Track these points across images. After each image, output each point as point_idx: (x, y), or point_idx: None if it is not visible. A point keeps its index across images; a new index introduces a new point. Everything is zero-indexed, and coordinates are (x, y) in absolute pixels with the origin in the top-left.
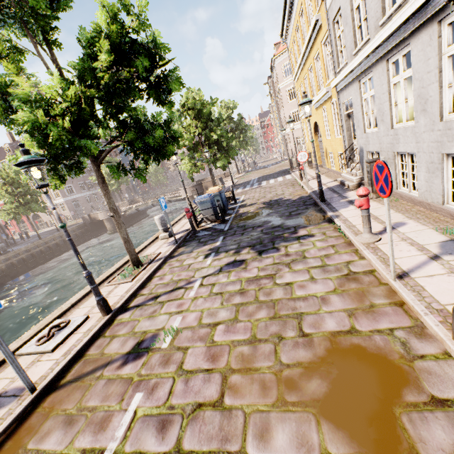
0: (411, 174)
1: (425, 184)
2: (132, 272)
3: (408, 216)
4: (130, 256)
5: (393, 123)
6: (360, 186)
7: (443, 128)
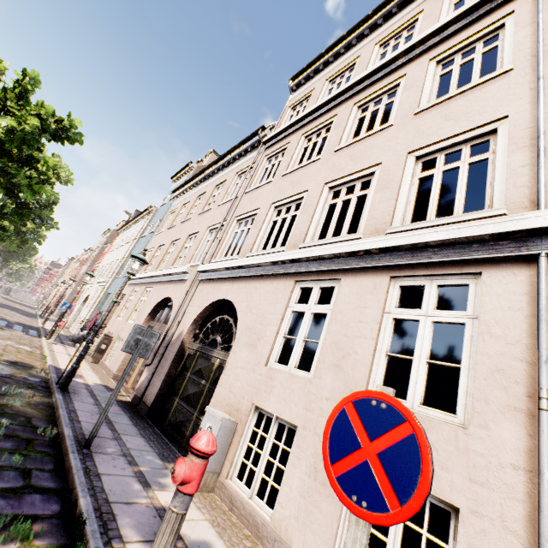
0: None
1: None
2: None
3: None
4: None
5: None
6: None
7: None
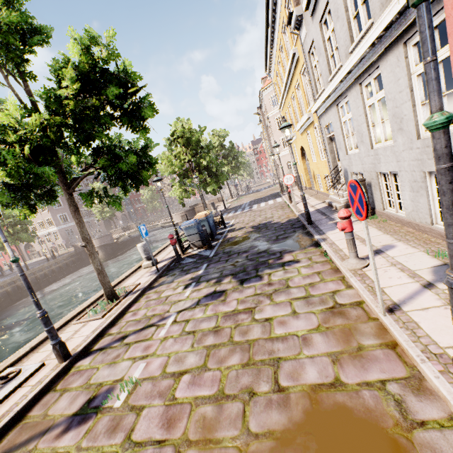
0: (396, 194)
1: (411, 204)
2: (105, 307)
3: (397, 237)
4: (104, 289)
5: (372, 144)
6: (348, 207)
7: (422, 146)
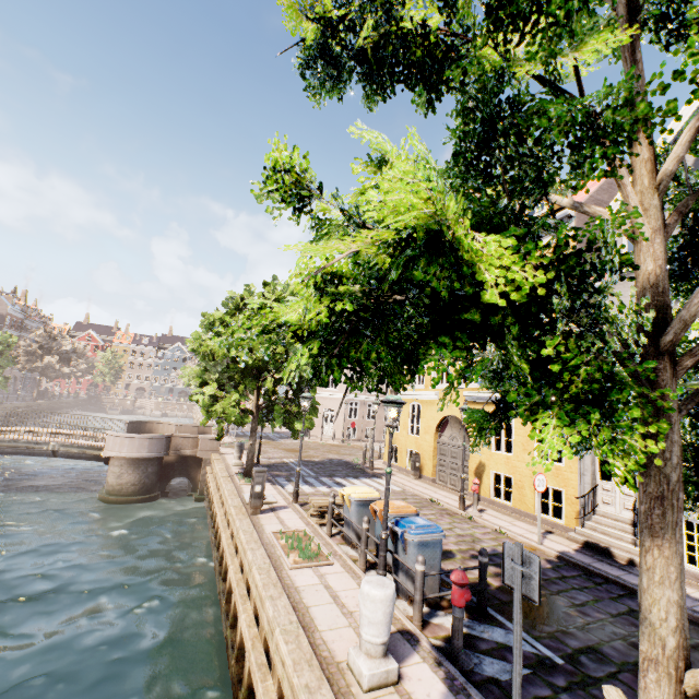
0: None
1: None
2: None
3: None
4: None
5: None
6: None
7: None
